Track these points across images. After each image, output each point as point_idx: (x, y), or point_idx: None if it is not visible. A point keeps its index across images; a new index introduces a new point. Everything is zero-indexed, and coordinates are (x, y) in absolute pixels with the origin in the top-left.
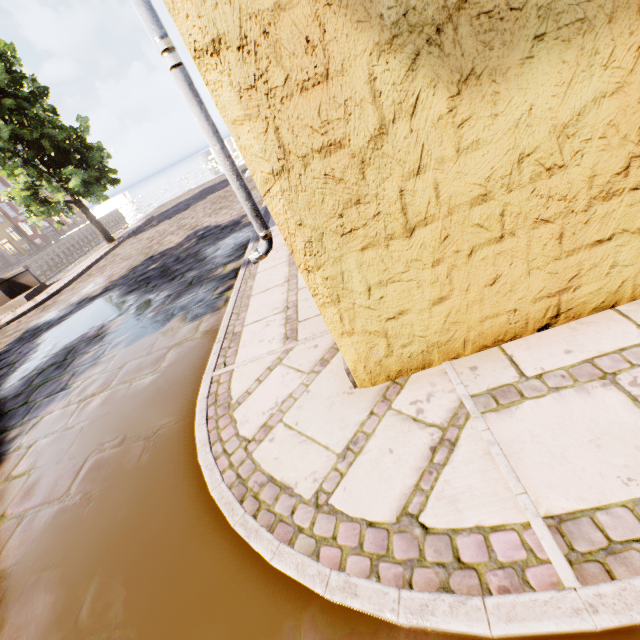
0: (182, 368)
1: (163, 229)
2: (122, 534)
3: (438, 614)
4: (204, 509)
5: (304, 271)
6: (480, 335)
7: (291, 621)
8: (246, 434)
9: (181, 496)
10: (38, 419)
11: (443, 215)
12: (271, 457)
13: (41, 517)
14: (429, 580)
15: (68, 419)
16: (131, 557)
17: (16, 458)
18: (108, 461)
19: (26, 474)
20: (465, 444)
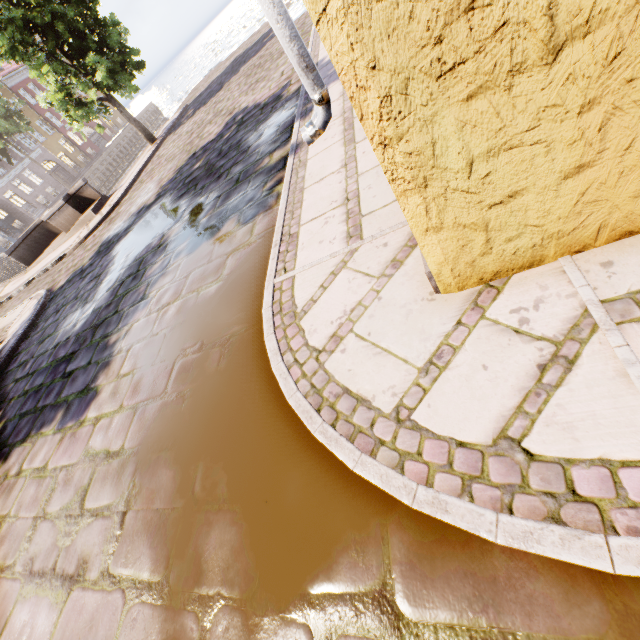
0: (243, 275)
1: (200, 119)
2: (215, 429)
3: (545, 544)
4: (283, 413)
5: (378, 146)
6: (627, 217)
7: (377, 520)
8: (315, 344)
9: (260, 400)
10: (129, 326)
11: (624, 7)
12: (344, 369)
13: (150, 410)
14: (534, 508)
15: (152, 327)
16: (226, 448)
17: (120, 360)
18: (192, 365)
19: (131, 374)
20: (589, 363)
